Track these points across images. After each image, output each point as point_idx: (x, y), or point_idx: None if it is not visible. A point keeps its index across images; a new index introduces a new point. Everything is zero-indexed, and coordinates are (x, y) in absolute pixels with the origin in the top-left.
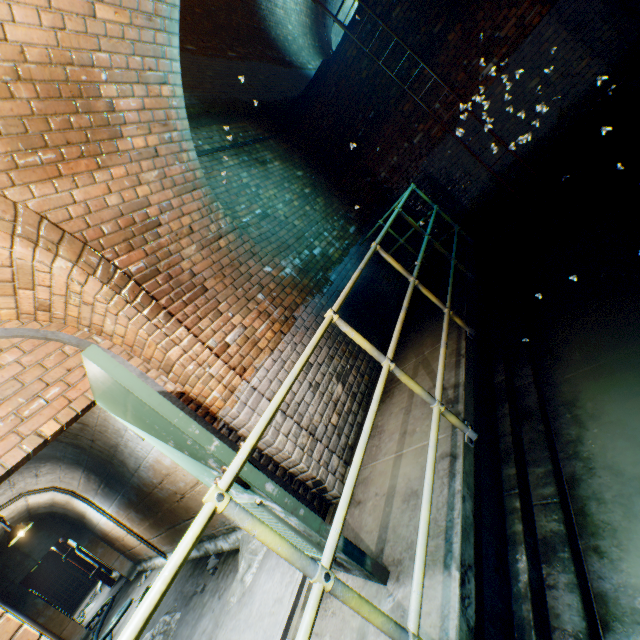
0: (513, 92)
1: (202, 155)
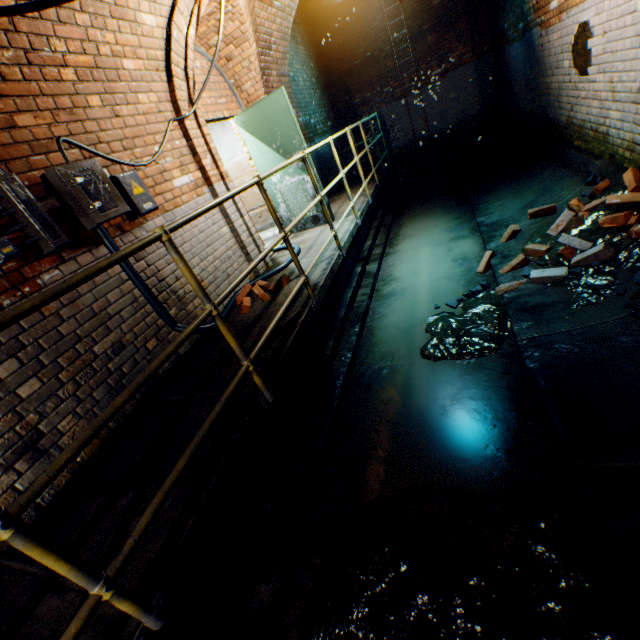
0: (443, 94)
1: None
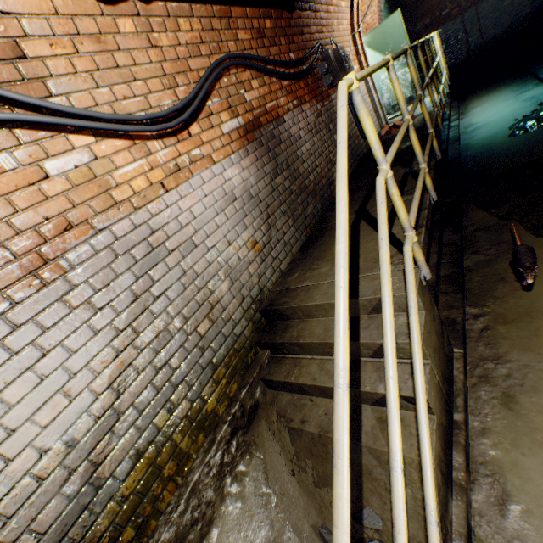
0: (497, 4)
1: None
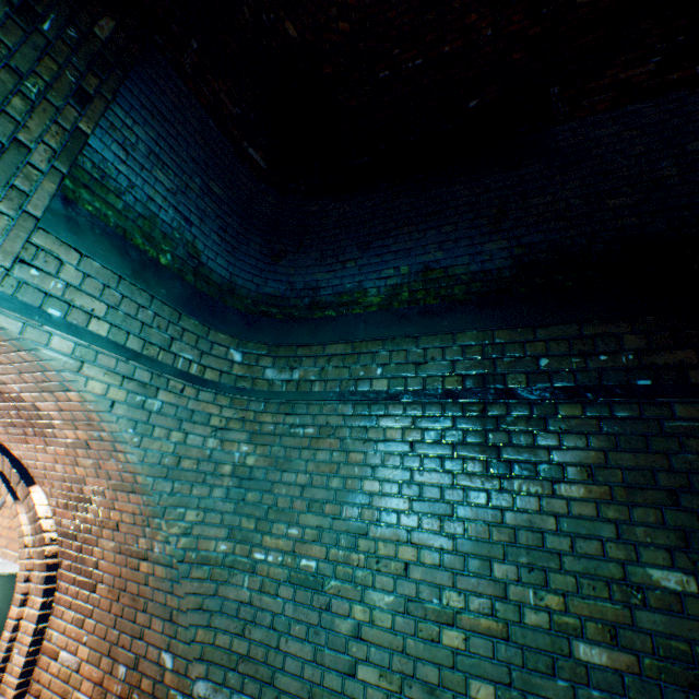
0: None
1: (346, 398)
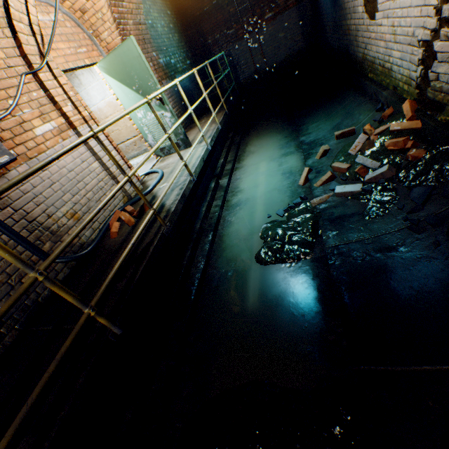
0: (274, 34)
1: None
